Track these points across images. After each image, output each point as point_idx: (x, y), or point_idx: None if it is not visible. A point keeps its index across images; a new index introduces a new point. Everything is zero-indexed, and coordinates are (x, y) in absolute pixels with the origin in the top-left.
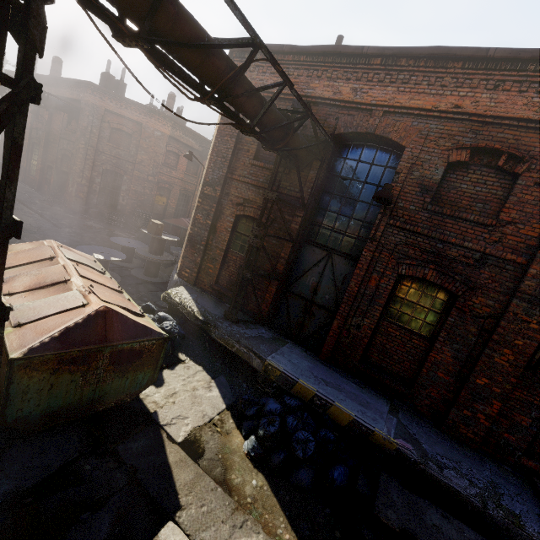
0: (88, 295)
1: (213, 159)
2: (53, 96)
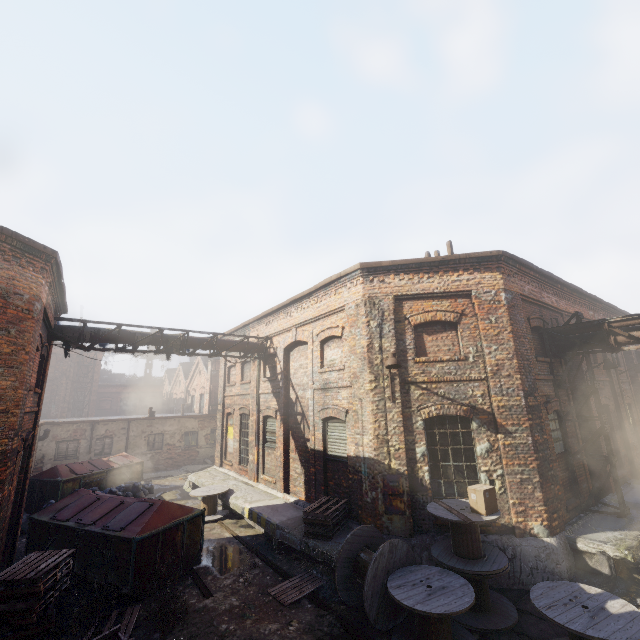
0: None
1: (521, 363)
2: None
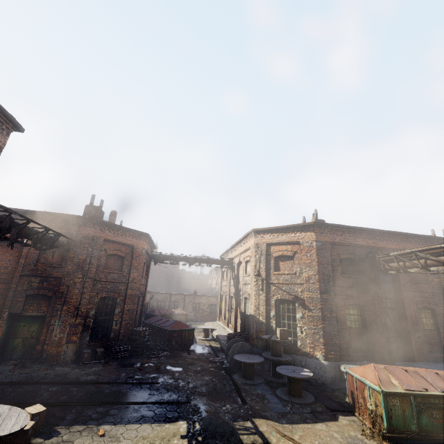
0: None
1: (321, 277)
2: (63, 236)
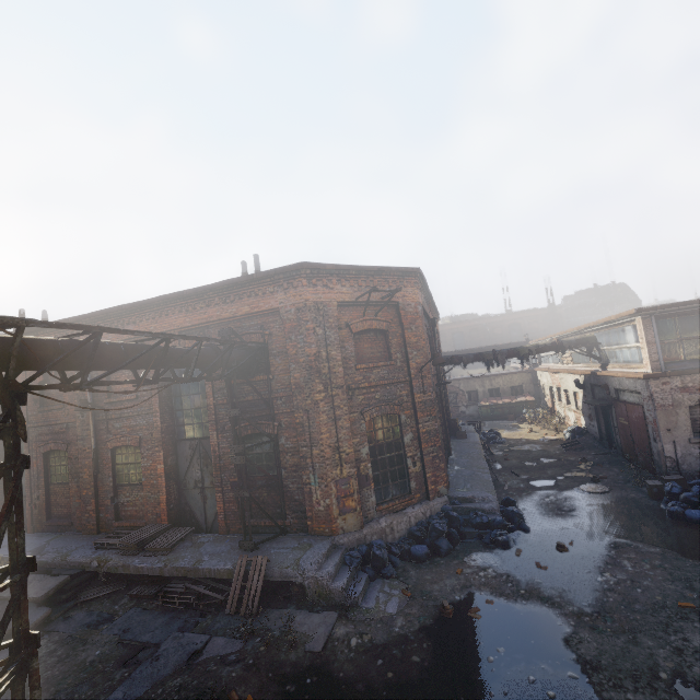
0: None
1: None
2: None
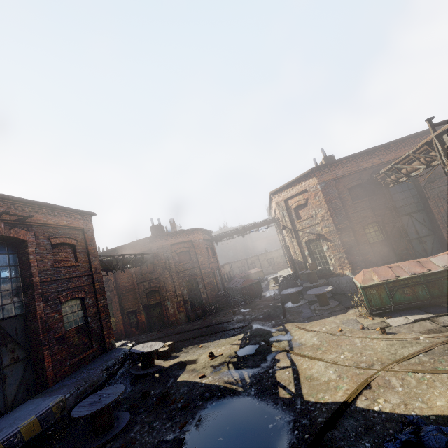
0: (437, 256)
1: (332, 212)
2: (146, 254)
